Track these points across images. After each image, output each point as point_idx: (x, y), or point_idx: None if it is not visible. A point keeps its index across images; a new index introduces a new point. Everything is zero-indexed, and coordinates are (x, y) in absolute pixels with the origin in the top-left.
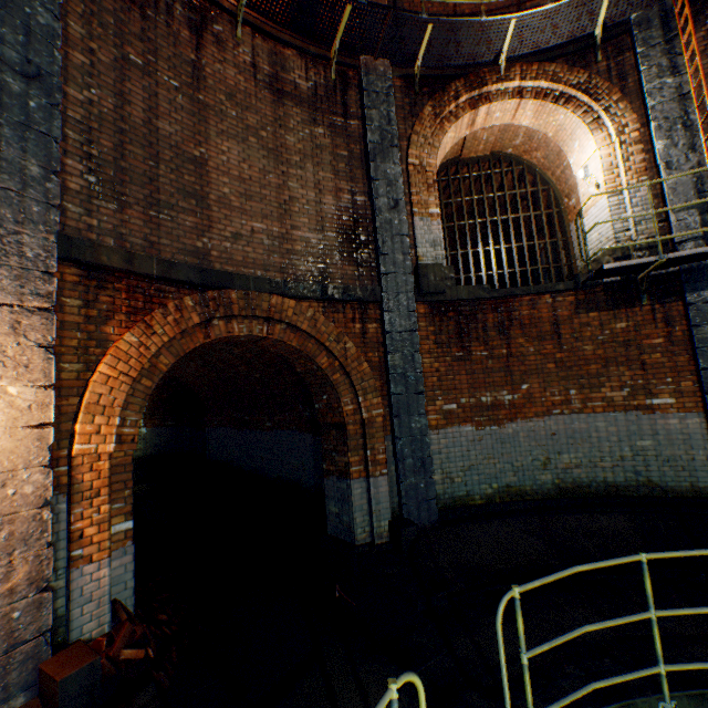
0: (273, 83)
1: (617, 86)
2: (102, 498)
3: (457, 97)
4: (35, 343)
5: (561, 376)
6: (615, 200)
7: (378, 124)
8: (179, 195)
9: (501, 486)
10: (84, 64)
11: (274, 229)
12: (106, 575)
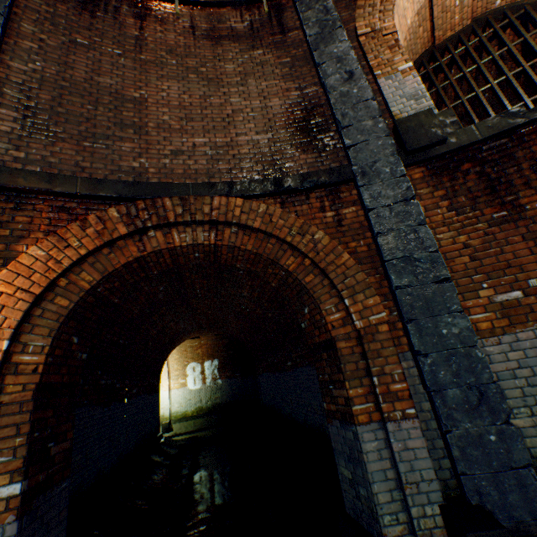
0: (211, 34)
1: None
2: None
3: None
4: None
5: None
6: None
7: (316, 19)
8: (116, 127)
9: None
10: (32, 48)
11: (218, 140)
12: None
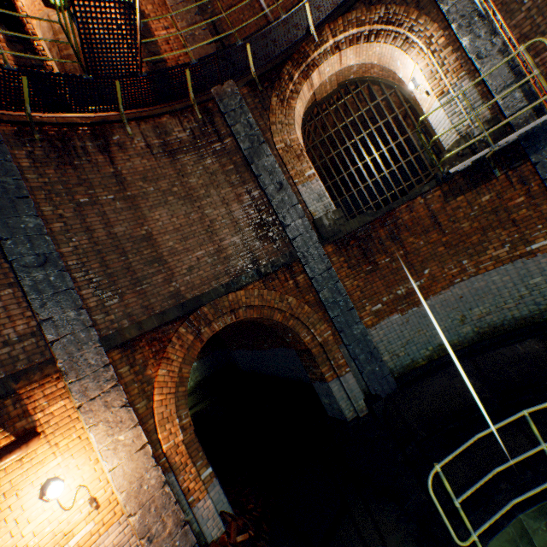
0: (165, 149)
1: (413, 4)
2: (189, 465)
3: (291, 78)
4: (119, 406)
5: (451, 254)
6: (445, 100)
7: (244, 133)
8: (147, 266)
9: (435, 346)
10: (62, 227)
11: (210, 249)
12: (210, 503)
